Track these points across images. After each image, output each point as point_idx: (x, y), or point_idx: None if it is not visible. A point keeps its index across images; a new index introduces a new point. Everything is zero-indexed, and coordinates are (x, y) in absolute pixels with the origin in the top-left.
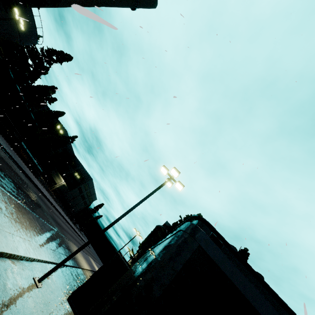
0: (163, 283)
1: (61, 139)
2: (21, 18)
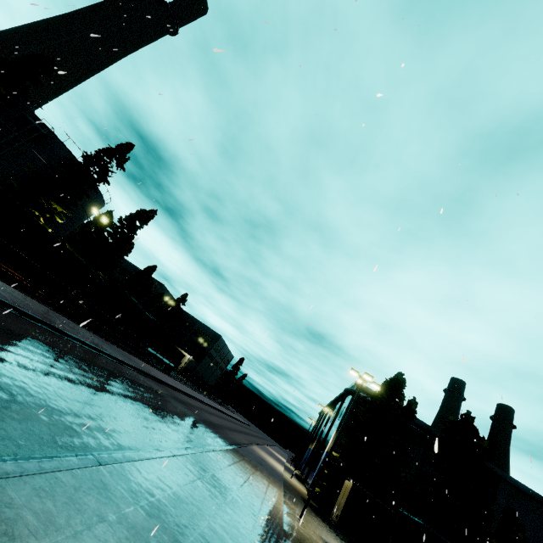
0: (422, 542)
1: (169, 307)
2: (103, 216)
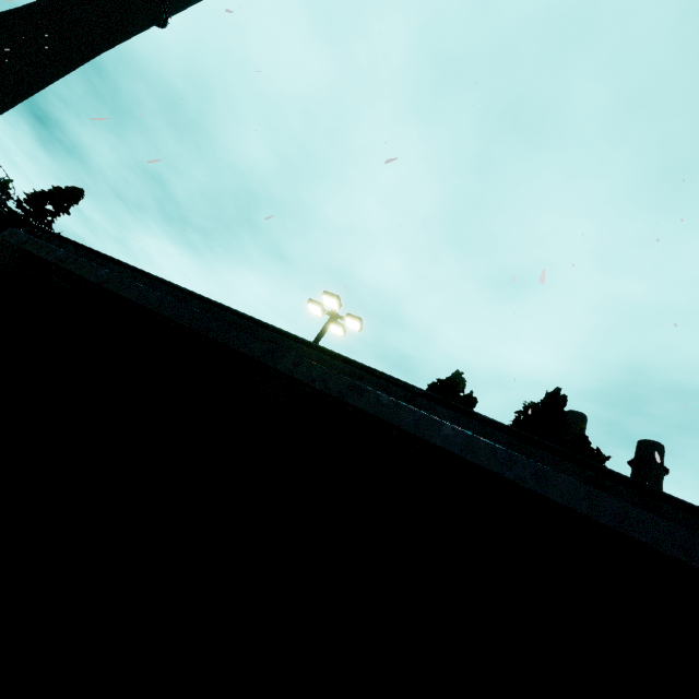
0: None
1: None
2: None
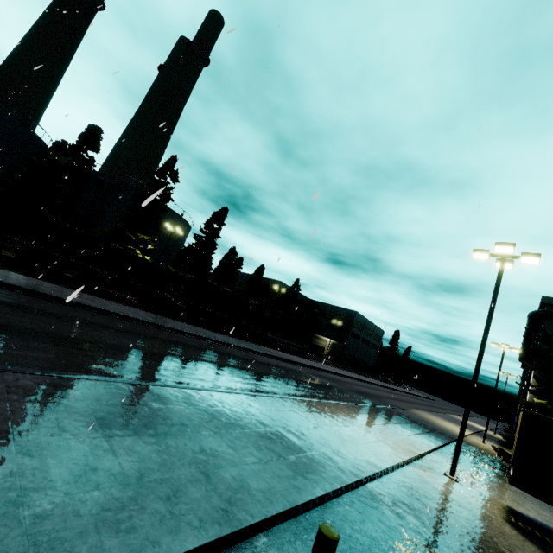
0: None
1: (287, 297)
2: (175, 227)
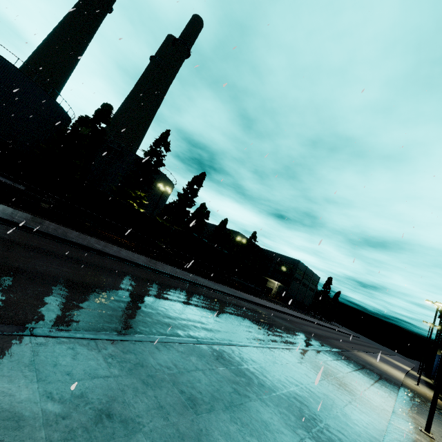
0: None
1: (245, 246)
2: (166, 187)
